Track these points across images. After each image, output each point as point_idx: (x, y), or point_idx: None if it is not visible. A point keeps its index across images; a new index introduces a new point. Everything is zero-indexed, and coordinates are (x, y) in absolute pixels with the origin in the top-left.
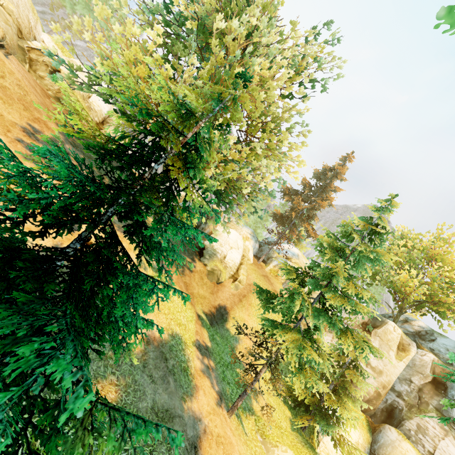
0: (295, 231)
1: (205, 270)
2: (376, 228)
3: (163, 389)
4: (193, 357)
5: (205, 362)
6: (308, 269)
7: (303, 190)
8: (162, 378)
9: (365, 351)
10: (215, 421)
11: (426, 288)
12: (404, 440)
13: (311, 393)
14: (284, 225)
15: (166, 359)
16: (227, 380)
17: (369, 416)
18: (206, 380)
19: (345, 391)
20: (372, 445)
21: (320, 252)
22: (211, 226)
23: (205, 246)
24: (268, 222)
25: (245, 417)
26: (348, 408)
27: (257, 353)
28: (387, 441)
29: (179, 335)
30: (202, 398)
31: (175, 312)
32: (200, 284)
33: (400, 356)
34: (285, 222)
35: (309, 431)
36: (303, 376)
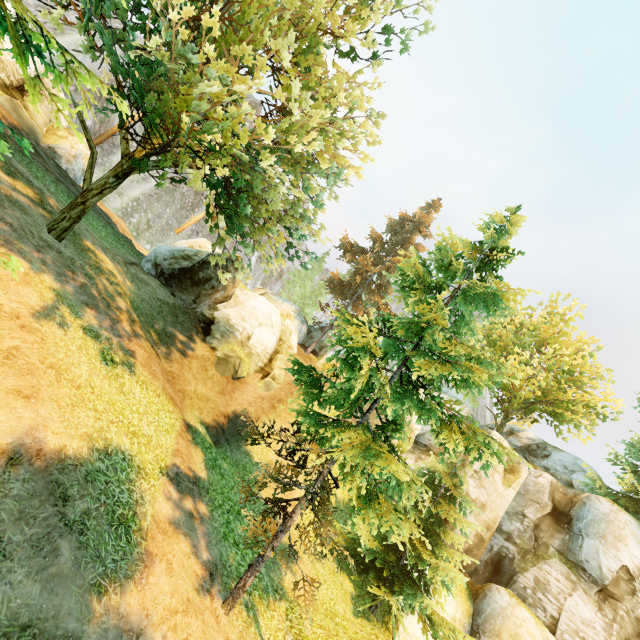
0: (361, 307)
1: (213, 357)
2: (490, 255)
3: (28, 572)
4: (156, 497)
5: (184, 507)
6: (382, 322)
7: (373, 248)
8: (35, 543)
9: (485, 453)
10: (185, 630)
11: (541, 378)
12: (518, 604)
13: (386, 548)
14: (345, 297)
15: (66, 498)
16: (235, 539)
17: (468, 574)
18: (180, 541)
19: (438, 538)
20: (475, 618)
21: (402, 292)
22: (226, 286)
23: (214, 319)
24: (322, 298)
25: (266, 607)
26: (444, 565)
27: (287, 477)
28: (495, 609)
29: (127, 452)
30: (161, 580)
31: (127, 411)
32: (201, 378)
33: (508, 480)
34: (346, 292)
35: (382, 610)
36: (373, 513)
